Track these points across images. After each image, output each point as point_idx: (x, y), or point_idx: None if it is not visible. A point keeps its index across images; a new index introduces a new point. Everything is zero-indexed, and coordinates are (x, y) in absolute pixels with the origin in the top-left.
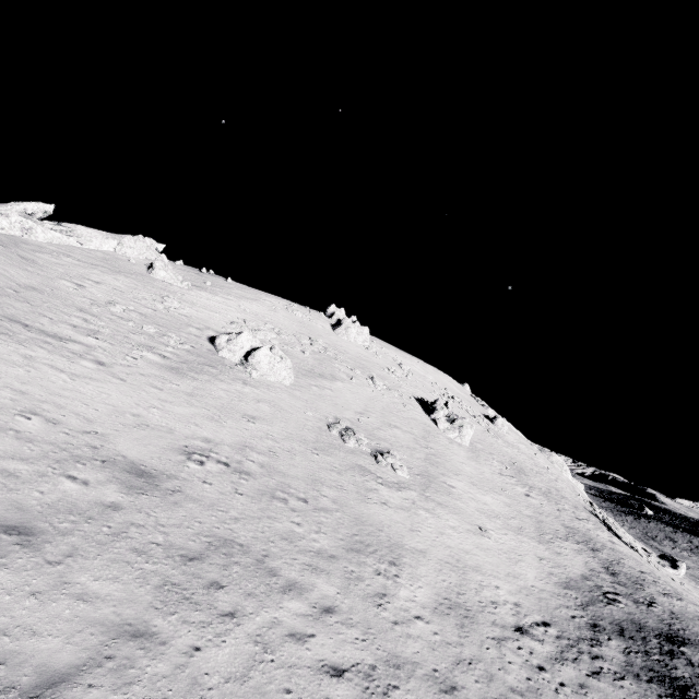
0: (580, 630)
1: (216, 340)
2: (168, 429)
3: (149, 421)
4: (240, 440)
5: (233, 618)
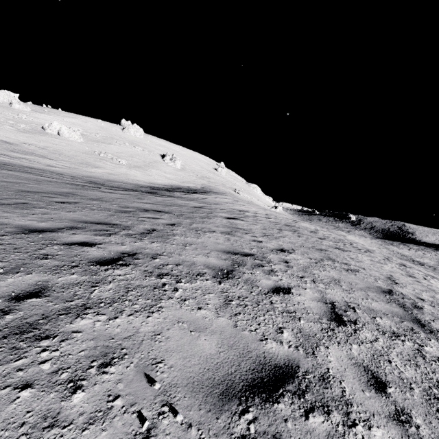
0: (161, 185)
1: (44, 126)
2: (17, 140)
3: (10, 137)
4: (47, 146)
5: (31, 156)
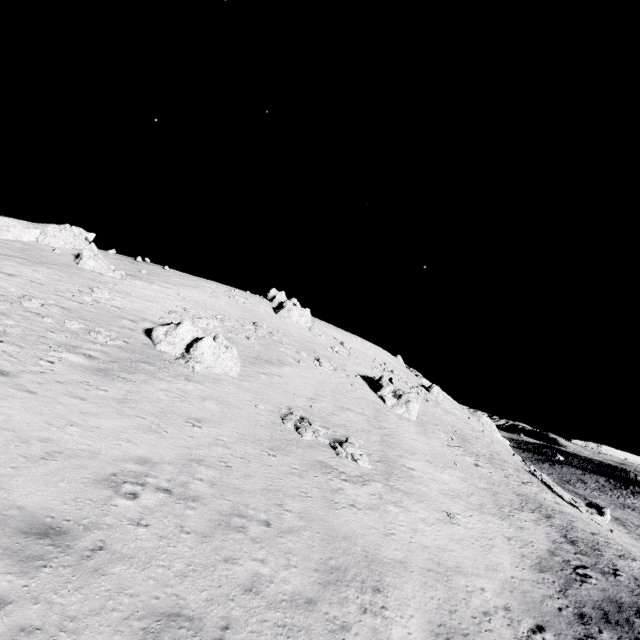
0: (572, 627)
1: (153, 332)
2: (90, 453)
3: (63, 445)
4: (185, 453)
5: None
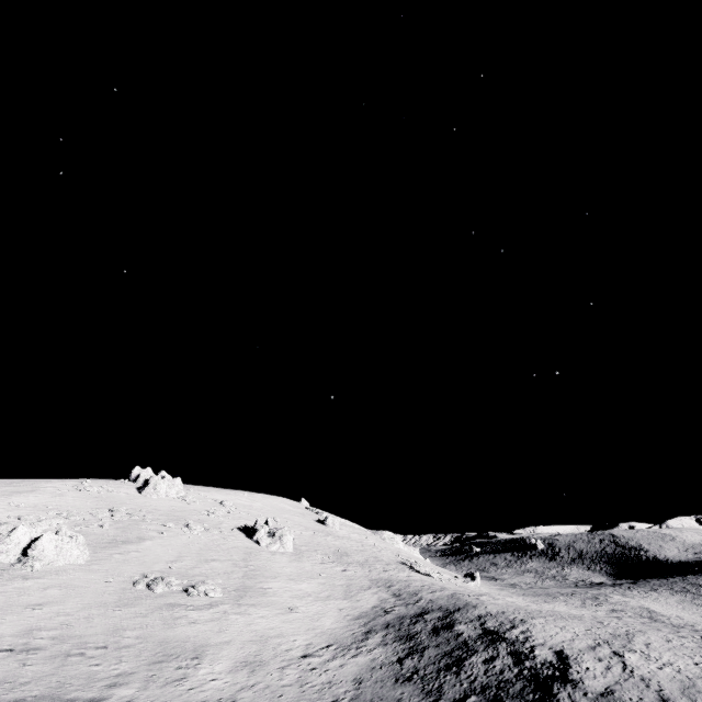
0: (356, 638)
1: None
2: None
3: None
4: (25, 627)
5: None
